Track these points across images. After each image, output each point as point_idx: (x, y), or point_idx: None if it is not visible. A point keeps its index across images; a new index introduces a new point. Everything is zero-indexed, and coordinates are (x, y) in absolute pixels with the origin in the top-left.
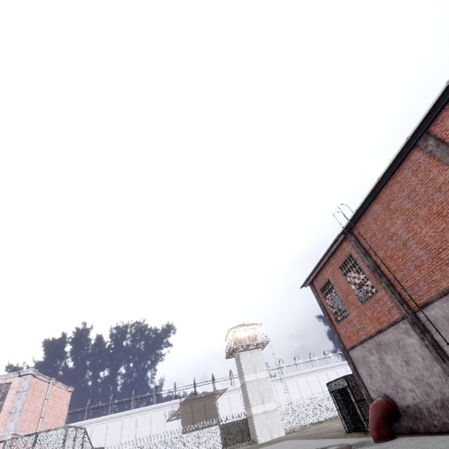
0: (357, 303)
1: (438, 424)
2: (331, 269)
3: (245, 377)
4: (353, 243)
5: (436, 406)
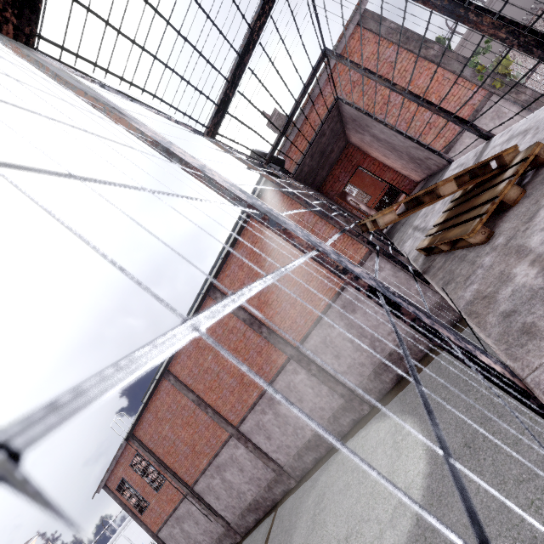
0: (154, 492)
1: None
2: (123, 467)
3: None
4: (138, 445)
5: (217, 543)
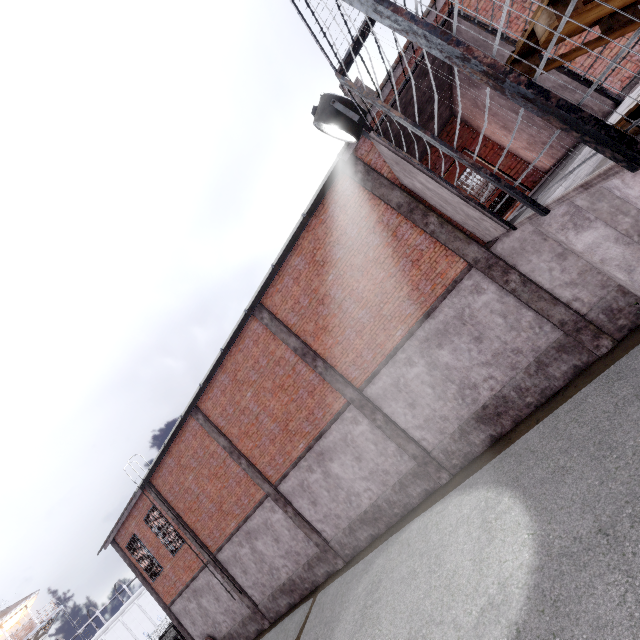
0: (169, 555)
1: (243, 639)
2: (135, 521)
3: None
4: (155, 495)
5: (240, 627)
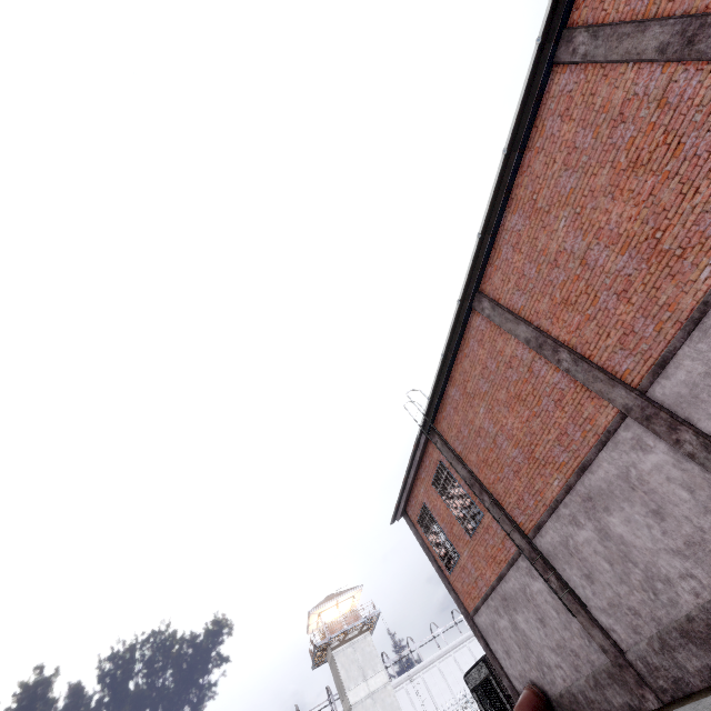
0: (465, 536)
1: None
2: (423, 486)
3: (350, 695)
4: (440, 446)
5: (589, 686)
